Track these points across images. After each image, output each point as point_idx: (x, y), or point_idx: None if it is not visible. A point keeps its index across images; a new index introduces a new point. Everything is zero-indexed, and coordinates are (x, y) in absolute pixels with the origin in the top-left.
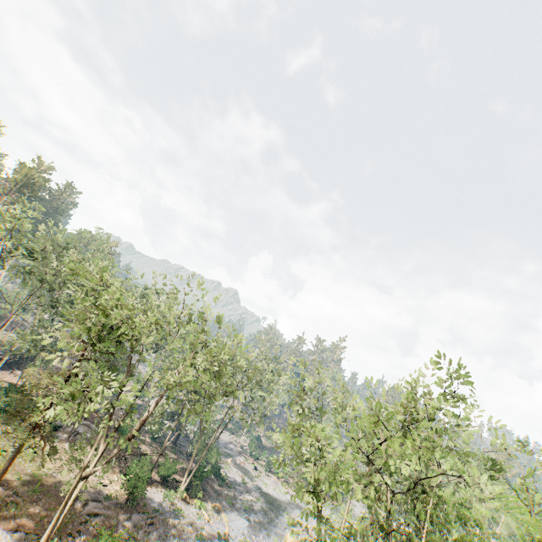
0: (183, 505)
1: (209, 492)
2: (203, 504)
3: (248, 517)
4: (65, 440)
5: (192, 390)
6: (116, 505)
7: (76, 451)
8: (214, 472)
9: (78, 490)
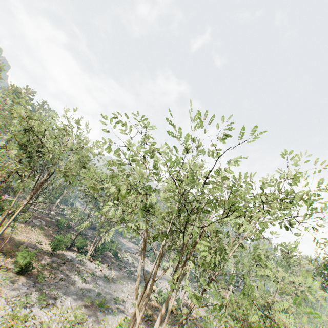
0: (88, 262)
1: (108, 261)
2: (101, 264)
3: (129, 275)
4: (23, 223)
5: (93, 197)
6: (45, 253)
7: (28, 228)
8: (114, 253)
9: (9, 223)
